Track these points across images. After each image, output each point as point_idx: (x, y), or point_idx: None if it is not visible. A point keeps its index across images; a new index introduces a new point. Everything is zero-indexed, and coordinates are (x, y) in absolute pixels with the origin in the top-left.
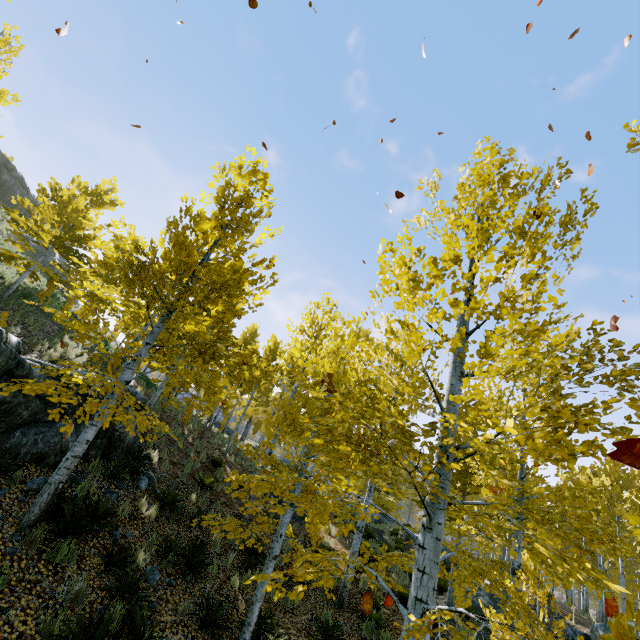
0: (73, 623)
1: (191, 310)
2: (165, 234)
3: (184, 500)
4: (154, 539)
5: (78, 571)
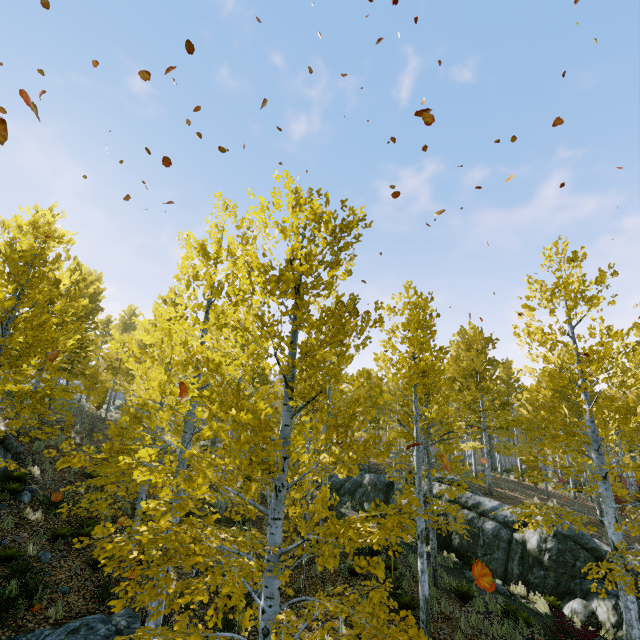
0: None
1: (4, 376)
2: None
3: (73, 495)
4: (43, 533)
5: None
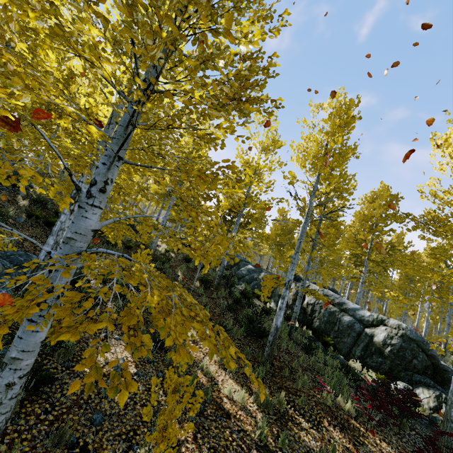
0: None
1: None
2: None
3: (56, 208)
4: (24, 211)
5: None
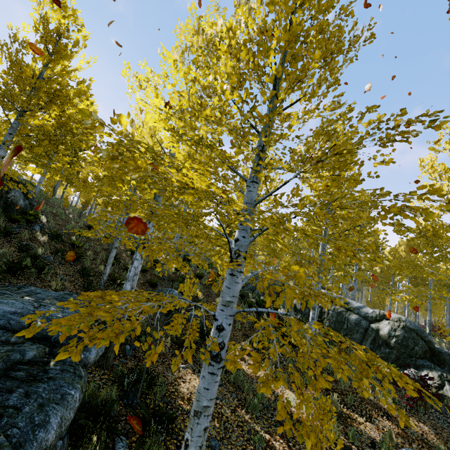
0: (4, 260)
1: (33, 110)
2: (1, 55)
3: (68, 239)
4: (48, 248)
5: (2, 250)
